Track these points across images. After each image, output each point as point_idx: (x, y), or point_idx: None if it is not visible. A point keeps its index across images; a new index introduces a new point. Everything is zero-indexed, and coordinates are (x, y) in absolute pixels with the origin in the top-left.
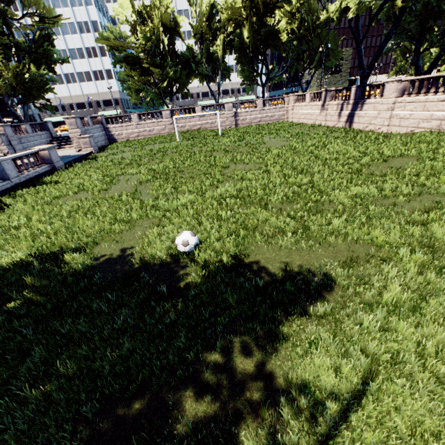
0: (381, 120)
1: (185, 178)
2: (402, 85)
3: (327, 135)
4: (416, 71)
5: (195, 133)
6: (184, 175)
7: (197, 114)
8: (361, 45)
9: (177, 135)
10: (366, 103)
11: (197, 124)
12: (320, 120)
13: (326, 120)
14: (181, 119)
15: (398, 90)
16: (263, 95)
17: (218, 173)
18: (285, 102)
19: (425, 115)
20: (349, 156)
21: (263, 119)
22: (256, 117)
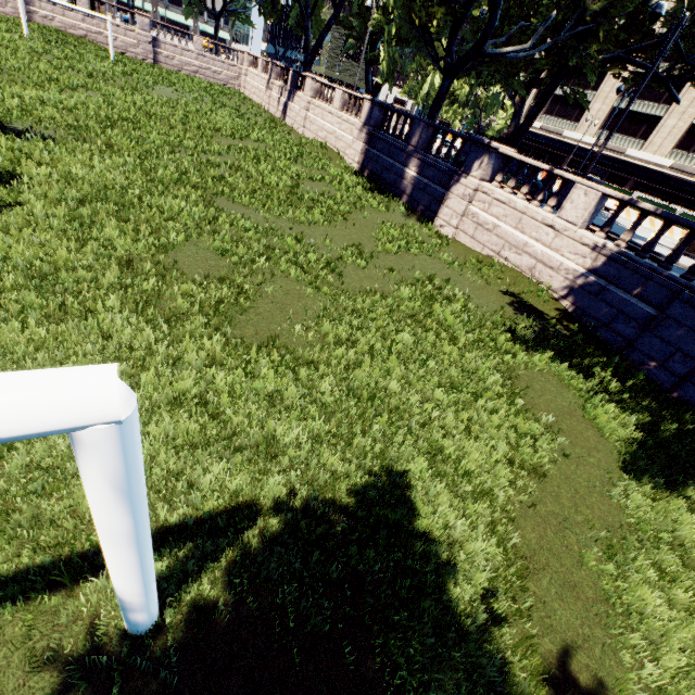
0: (300, 119)
1: (2, 79)
2: (317, 86)
3: (241, 114)
4: (366, 86)
5: (70, 41)
6: (2, 76)
7: (69, 4)
8: (309, 21)
9: (25, 26)
10: (296, 95)
11: (79, 27)
12: (265, 102)
13: (270, 104)
14: (44, 1)
15: (314, 90)
16: (217, 35)
17: (55, 90)
18: (238, 59)
19: (321, 123)
20: (216, 126)
21: (203, 72)
22: (191, 62)
